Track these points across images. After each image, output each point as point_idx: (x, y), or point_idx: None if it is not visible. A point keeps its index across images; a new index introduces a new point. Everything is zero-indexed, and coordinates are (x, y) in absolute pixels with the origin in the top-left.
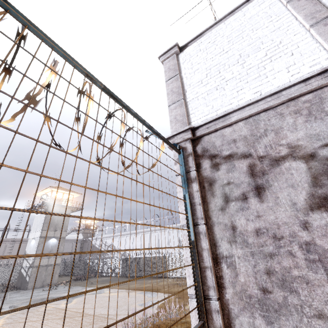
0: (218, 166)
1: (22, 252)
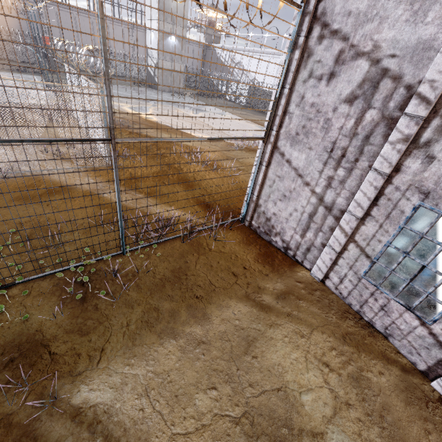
0: (322, 40)
1: (141, 44)
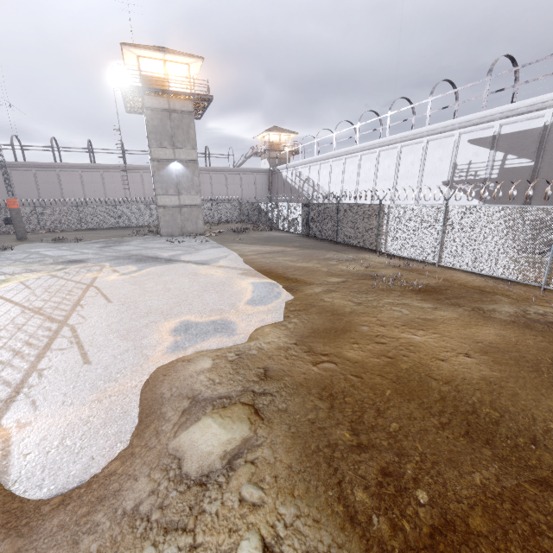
0: None
1: None
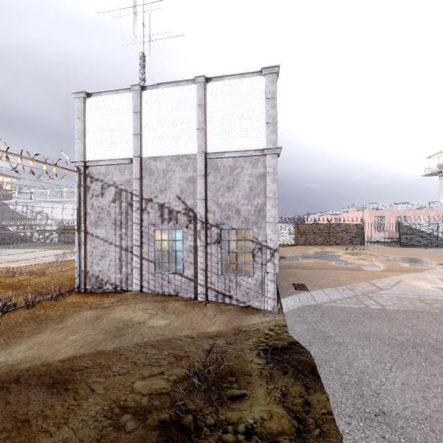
0: (92, 182)
1: None
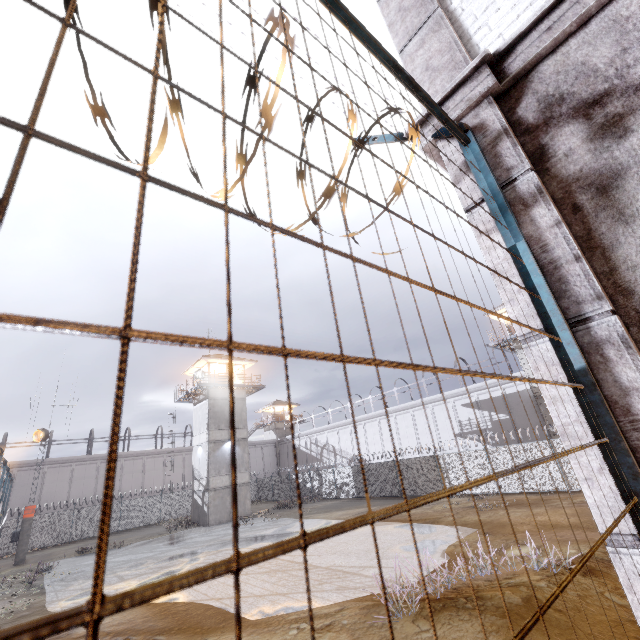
0: (620, 125)
1: (190, 468)
